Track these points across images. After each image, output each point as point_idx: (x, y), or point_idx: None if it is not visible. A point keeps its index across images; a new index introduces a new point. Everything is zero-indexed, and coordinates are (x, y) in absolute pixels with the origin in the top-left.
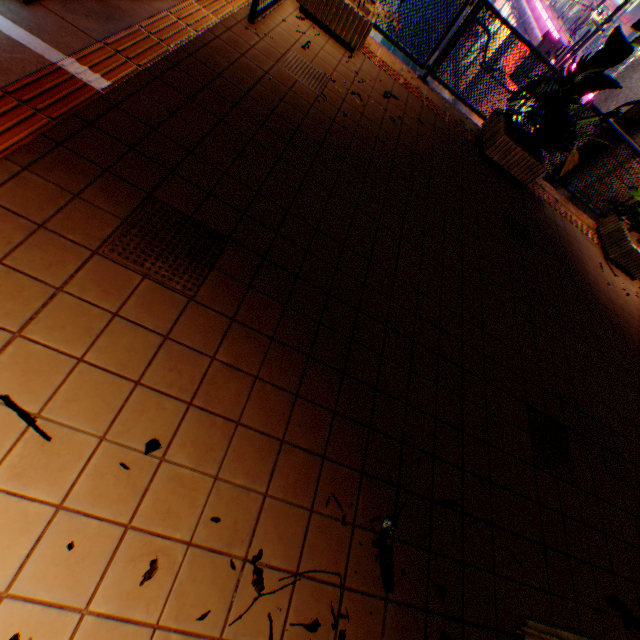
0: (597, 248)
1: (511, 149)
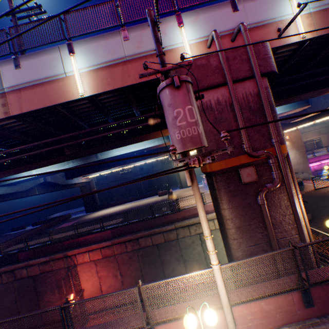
0: None
1: None
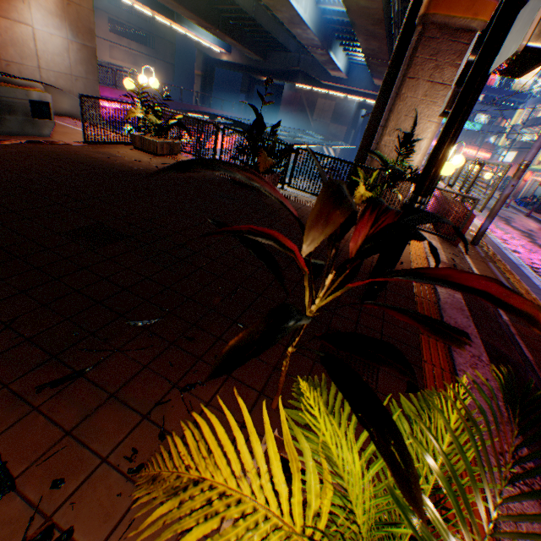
0: None
1: None
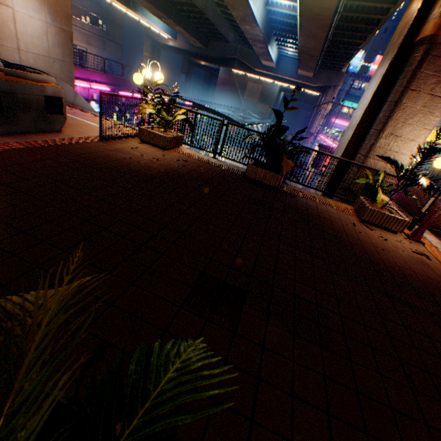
0: (354, 217)
1: (257, 170)
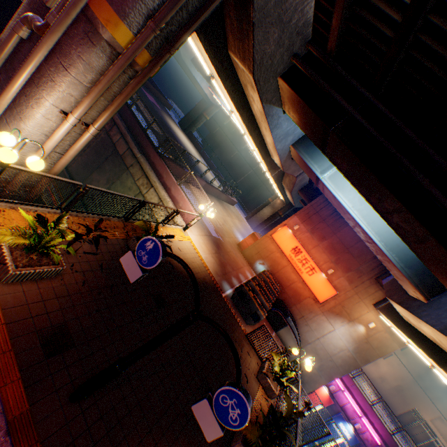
0: None
1: None
